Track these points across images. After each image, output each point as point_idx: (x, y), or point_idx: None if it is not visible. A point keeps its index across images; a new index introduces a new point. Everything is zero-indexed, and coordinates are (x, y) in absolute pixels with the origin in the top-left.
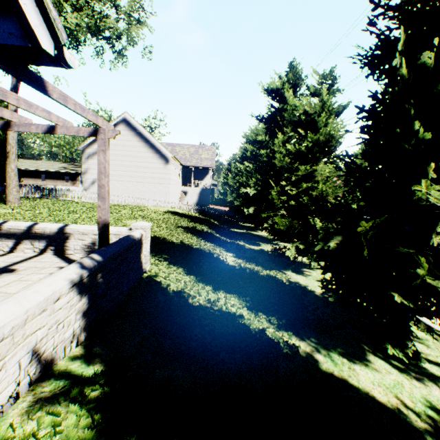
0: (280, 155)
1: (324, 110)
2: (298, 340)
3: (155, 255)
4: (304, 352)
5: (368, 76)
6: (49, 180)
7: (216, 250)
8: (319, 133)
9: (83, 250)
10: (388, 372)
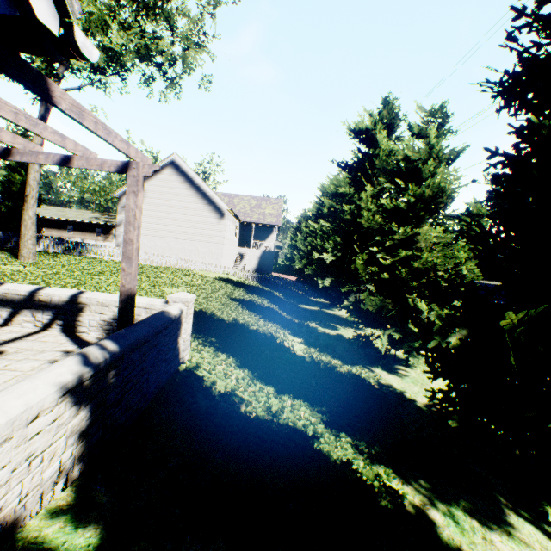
0: (368, 212)
1: (432, 156)
2: (401, 483)
3: (199, 337)
4: (412, 505)
5: (501, 110)
6: (77, 232)
7: (279, 333)
8: (424, 185)
9: (101, 328)
10: (544, 549)
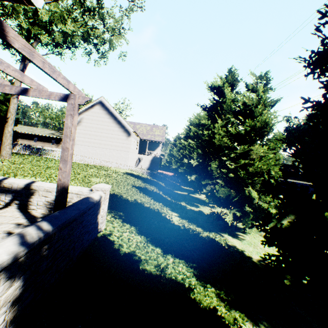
0: (219, 135)
1: (260, 102)
2: (252, 326)
3: (112, 212)
4: None
5: (308, 75)
6: (40, 142)
7: (163, 209)
8: (256, 120)
9: (45, 206)
10: None
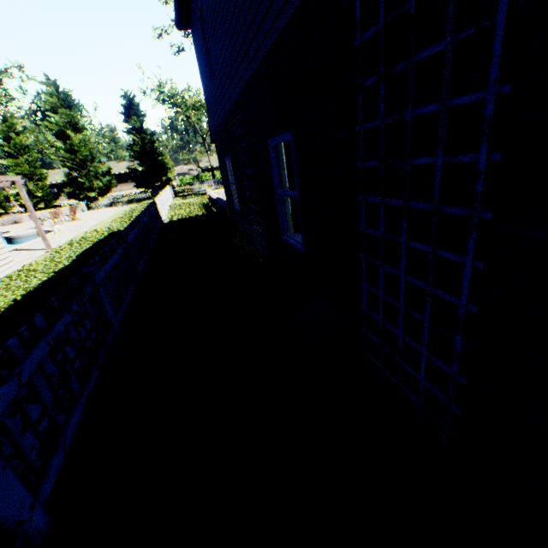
0: None
1: None
2: None
3: None
4: None
5: None
6: (123, 184)
7: None
8: None
9: None
10: None
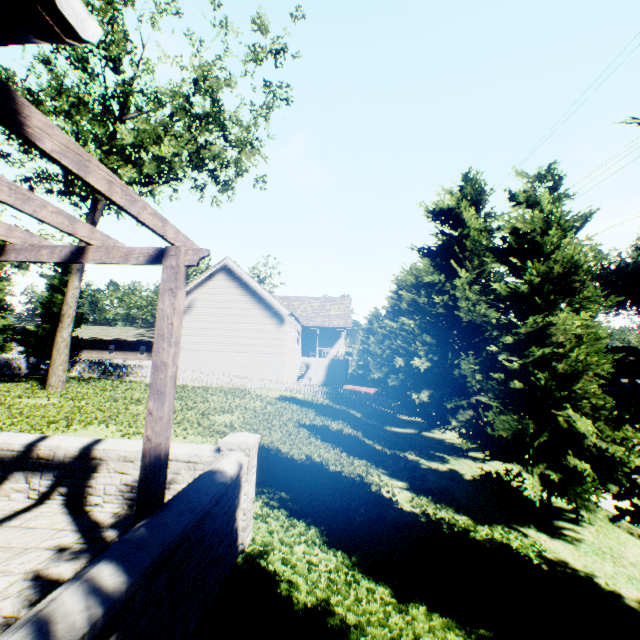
0: (467, 302)
1: (551, 224)
2: None
3: (262, 491)
4: None
5: None
6: (119, 352)
7: (372, 475)
8: (549, 261)
9: (121, 495)
10: None
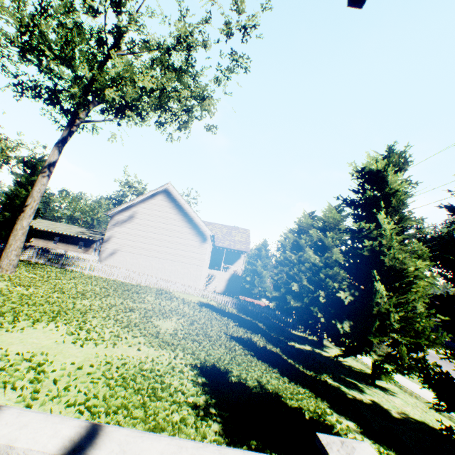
0: (395, 250)
1: None
2: None
3: None
4: None
5: None
6: (62, 243)
7: (327, 414)
8: None
9: None
10: None
